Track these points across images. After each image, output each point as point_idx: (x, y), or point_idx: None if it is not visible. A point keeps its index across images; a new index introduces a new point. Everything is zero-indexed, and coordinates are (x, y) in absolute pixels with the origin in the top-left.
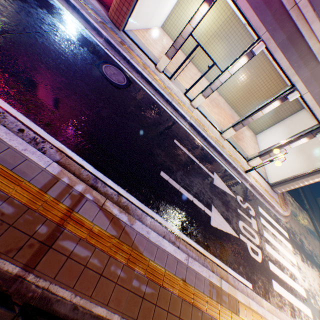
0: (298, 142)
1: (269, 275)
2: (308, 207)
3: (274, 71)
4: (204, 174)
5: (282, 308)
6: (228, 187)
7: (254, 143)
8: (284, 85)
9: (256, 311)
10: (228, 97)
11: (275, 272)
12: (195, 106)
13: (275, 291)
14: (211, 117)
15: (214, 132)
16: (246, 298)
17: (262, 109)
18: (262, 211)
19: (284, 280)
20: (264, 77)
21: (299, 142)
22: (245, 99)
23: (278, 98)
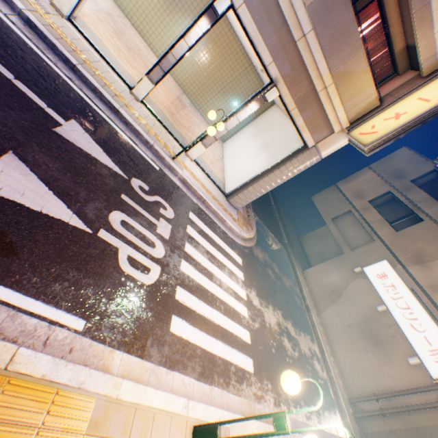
0: (247, 111)
1: (169, 309)
2: (287, 242)
3: (234, 37)
4: (22, 102)
5: (182, 365)
6: (111, 158)
7: (216, 148)
8: (249, 64)
9: (44, 379)
10: (178, 74)
11: (190, 305)
12: (62, 10)
13: (173, 335)
14: (119, 64)
15: (112, 78)
16: (7, 347)
17: (186, 35)
18: (198, 220)
19: (208, 318)
20: (223, 46)
21: (248, 110)
22: (203, 81)
23: (206, 13)
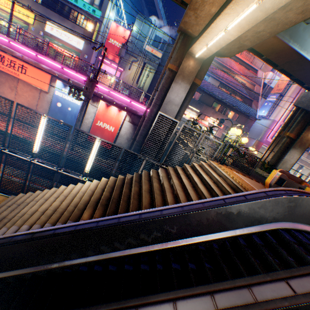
0: (299, 171)
1: None
2: None
3: None
4: None
5: None
6: None
7: None
8: None
9: None
10: None
11: None
12: None
13: None
14: None
15: None
16: None
17: None
18: None
19: None
20: None
21: (299, 171)
22: None
23: None
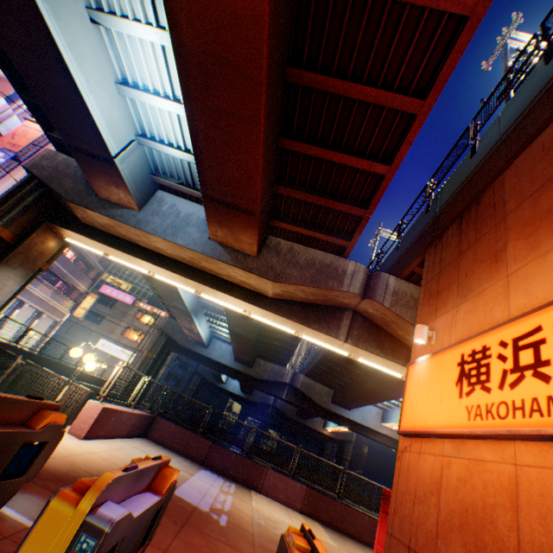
0: (36, 323)
1: None
2: None
3: None
4: None
5: None
6: None
7: None
8: None
9: None
10: None
11: None
12: None
13: None
14: None
15: None
16: None
17: (13, 315)
18: None
19: None
20: None
21: (37, 322)
22: None
23: (20, 308)
